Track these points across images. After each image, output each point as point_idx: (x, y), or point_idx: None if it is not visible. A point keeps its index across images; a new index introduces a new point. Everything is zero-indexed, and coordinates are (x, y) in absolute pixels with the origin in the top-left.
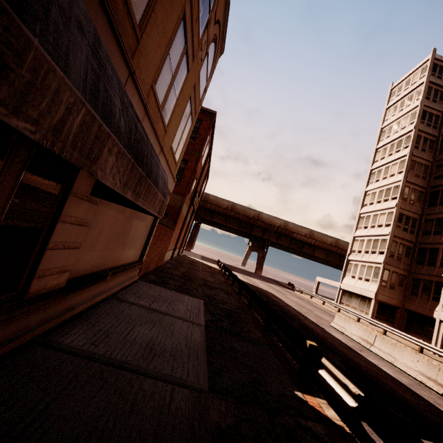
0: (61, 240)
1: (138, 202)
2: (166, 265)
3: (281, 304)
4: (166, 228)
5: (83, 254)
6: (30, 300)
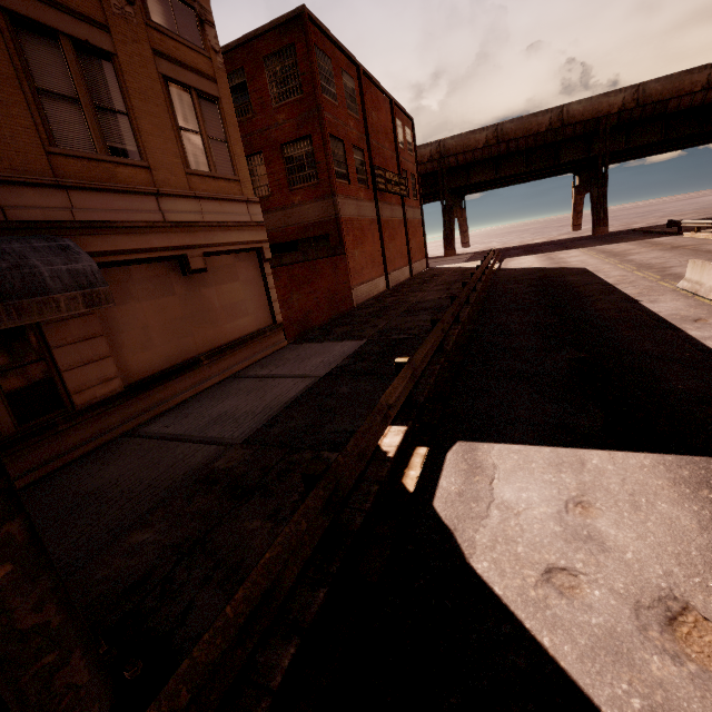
0: (75, 360)
1: (2, 327)
2: (364, 304)
3: (572, 287)
4: (310, 263)
5: (137, 356)
6: (85, 409)
